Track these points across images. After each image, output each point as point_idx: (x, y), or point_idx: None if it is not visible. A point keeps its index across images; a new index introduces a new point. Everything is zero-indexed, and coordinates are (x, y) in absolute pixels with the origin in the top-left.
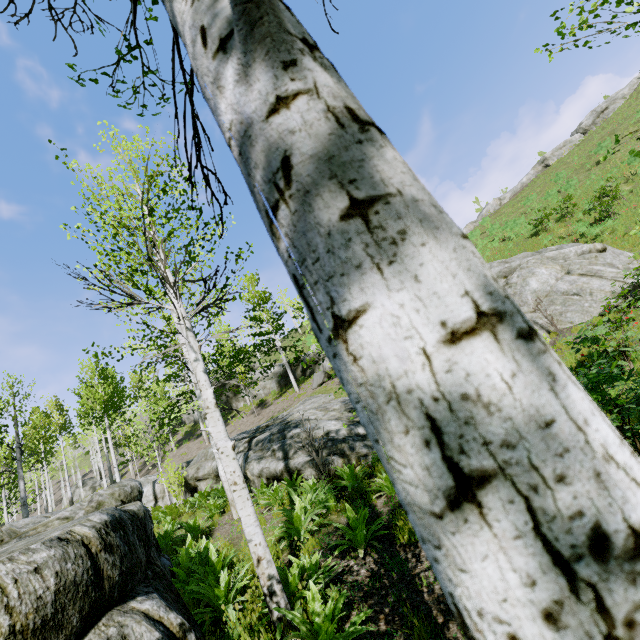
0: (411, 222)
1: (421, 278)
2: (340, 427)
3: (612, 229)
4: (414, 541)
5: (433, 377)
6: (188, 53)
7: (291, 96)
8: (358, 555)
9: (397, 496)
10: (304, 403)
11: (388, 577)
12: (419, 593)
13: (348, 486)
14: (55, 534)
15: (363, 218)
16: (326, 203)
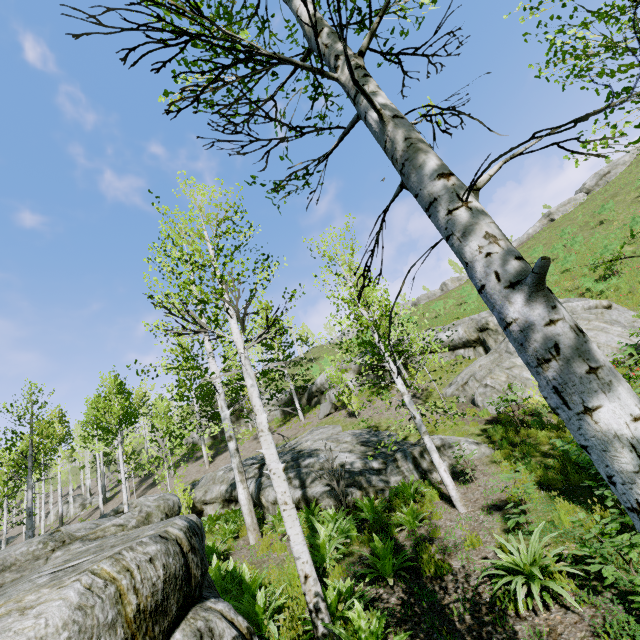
0: (612, 377)
1: (620, 398)
2: (354, 460)
3: (616, 287)
4: (440, 574)
5: (630, 431)
6: (476, 272)
7: (556, 320)
8: (386, 584)
9: (605, 472)
10: (312, 433)
11: (419, 606)
12: (451, 622)
13: (369, 518)
14: (150, 533)
15: (595, 374)
16: (578, 366)
